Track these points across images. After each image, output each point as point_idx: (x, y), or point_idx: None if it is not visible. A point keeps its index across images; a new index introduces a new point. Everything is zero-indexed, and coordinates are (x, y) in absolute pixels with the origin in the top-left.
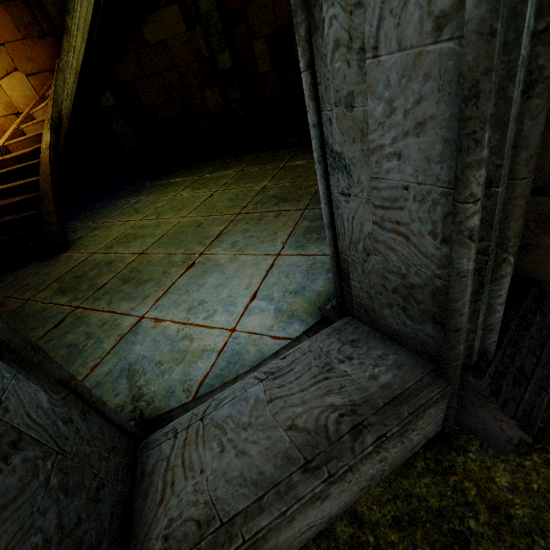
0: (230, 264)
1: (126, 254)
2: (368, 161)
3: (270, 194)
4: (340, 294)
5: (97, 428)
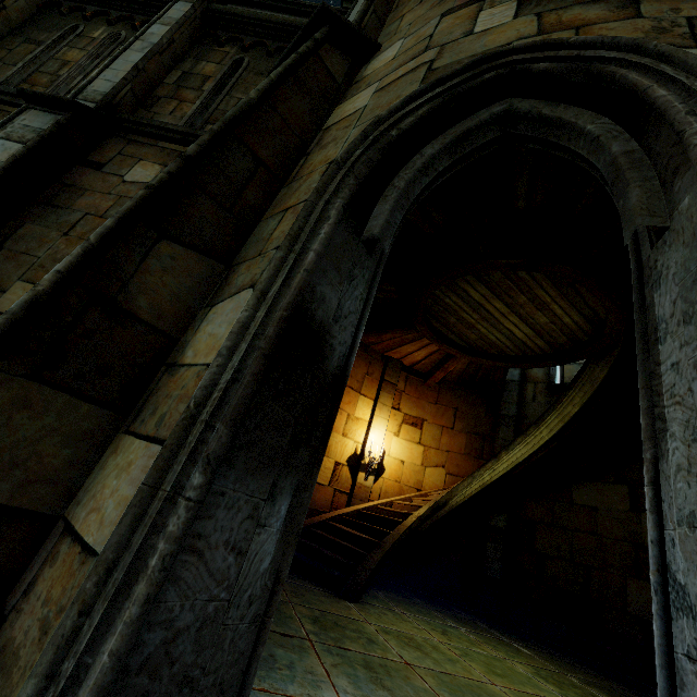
0: None
1: (393, 649)
2: None
3: None
4: None
5: (243, 648)
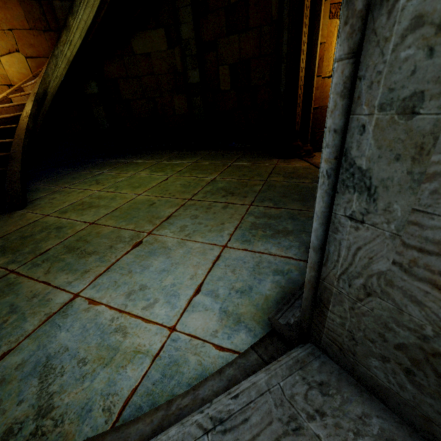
0: (177, 248)
1: (78, 222)
2: (416, 187)
3: (219, 186)
4: (308, 320)
5: None
